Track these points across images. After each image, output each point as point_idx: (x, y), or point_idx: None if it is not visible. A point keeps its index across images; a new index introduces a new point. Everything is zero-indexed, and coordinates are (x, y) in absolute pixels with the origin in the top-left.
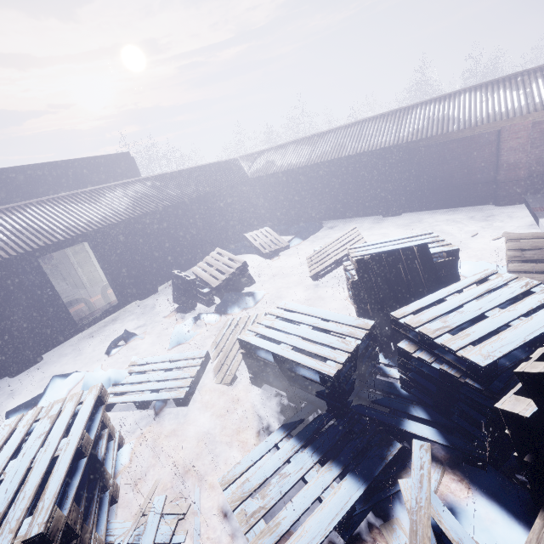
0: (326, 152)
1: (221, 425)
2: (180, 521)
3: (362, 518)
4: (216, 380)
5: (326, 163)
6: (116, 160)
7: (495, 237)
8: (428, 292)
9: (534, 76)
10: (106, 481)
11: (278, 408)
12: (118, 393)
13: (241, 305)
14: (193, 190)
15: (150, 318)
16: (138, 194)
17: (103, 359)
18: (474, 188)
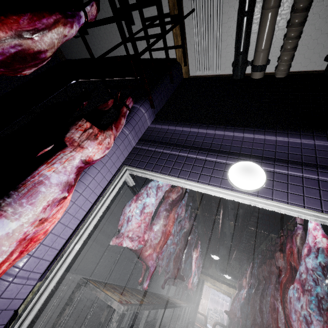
0: None
1: None
2: None
3: None
4: None
5: None
6: None
7: None
8: None
9: None
10: None
11: None
12: None
13: None
14: None
15: None
16: None
17: None
18: None
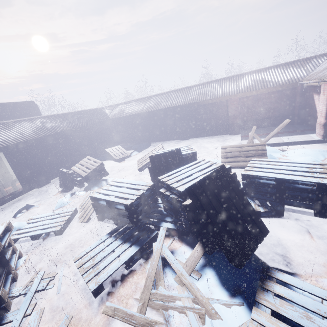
0: (151, 106)
1: (79, 240)
2: (51, 281)
3: (137, 261)
4: (79, 221)
5: (151, 112)
6: (25, 105)
7: None
8: None
9: (240, 78)
10: (10, 269)
11: (109, 228)
12: (20, 233)
13: (99, 185)
14: (74, 124)
15: (44, 196)
16: (39, 125)
17: (11, 220)
18: (220, 126)
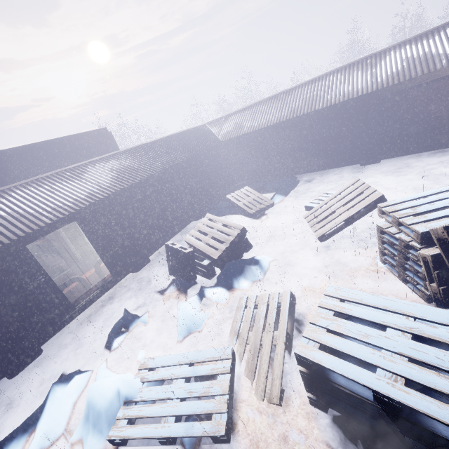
0: (297, 107)
1: None
2: None
3: None
4: (255, 394)
5: (299, 118)
6: (95, 136)
7: None
8: None
9: None
10: None
11: None
12: (133, 418)
13: (248, 277)
14: (172, 158)
15: (149, 294)
16: (121, 166)
17: (106, 352)
18: None
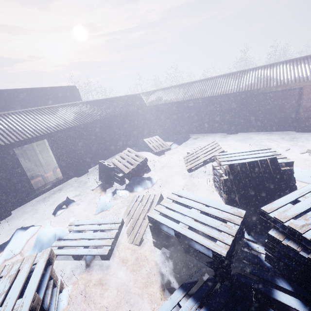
0: (195, 93)
1: (134, 278)
2: None
3: None
4: (128, 240)
5: (194, 100)
6: (68, 89)
7: (302, 152)
8: (277, 191)
9: None
10: None
11: (174, 267)
12: (61, 246)
13: (143, 186)
14: (113, 111)
15: (83, 190)
16: (80, 111)
17: (51, 217)
18: (283, 120)
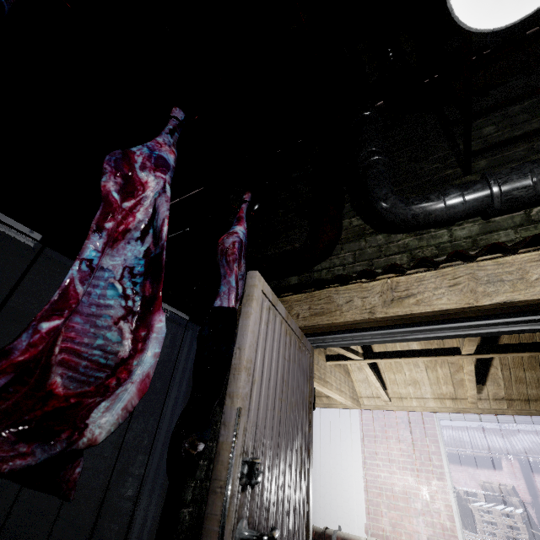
0: None
1: None
2: None
3: None
4: None
5: None
6: None
7: None
8: None
9: None
10: None
11: None
12: None
13: None
14: None
15: None
16: None
17: None
18: None
